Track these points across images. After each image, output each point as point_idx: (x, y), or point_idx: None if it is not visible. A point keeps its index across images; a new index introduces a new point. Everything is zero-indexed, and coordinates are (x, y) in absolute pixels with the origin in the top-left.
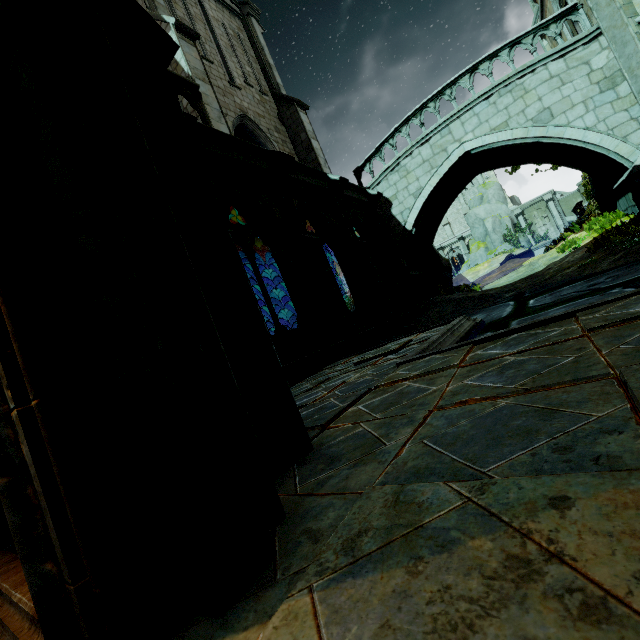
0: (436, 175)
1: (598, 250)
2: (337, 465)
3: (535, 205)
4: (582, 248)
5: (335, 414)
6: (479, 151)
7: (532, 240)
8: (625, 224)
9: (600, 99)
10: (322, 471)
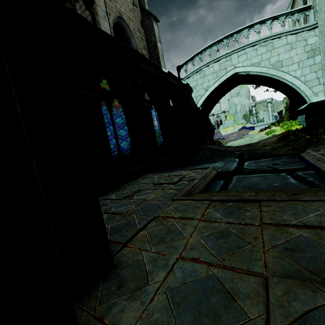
0: (218, 81)
1: (282, 140)
2: (121, 292)
3: (262, 103)
4: (276, 136)
5: (132, 235)
6: (242, 74)
7: (256, 120)
8: (298, 130)
9: (306, 63)
10: (113, 294)
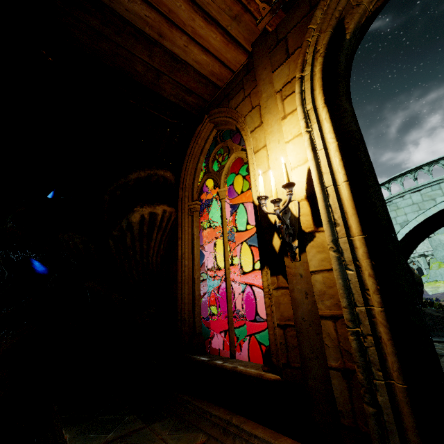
0: (423, 215)
1: None
2: None
3: None
4: None
5: None
6: None
7: None
8: None
9: None
10: None
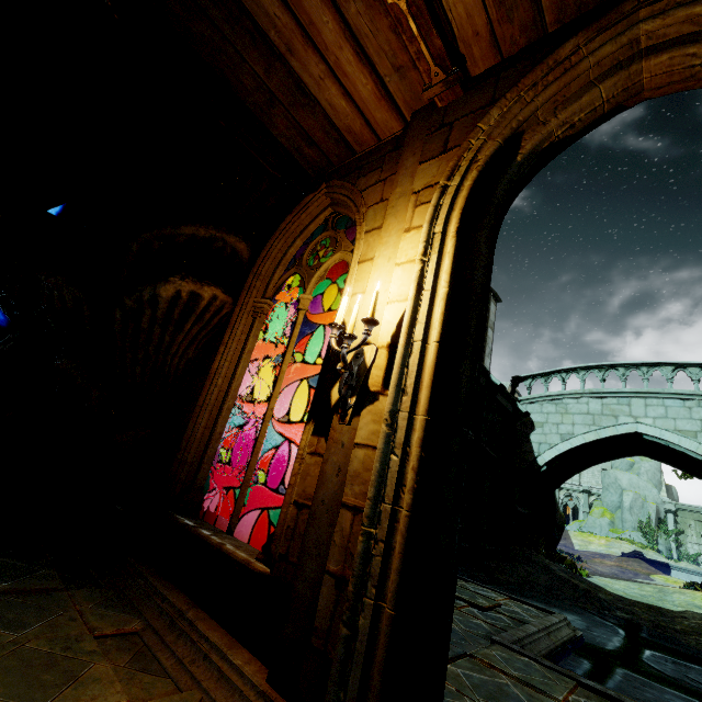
0: (595, 433)
1: None
2: None
3: (695, 514)
4: None
5: None
6: (653, 440)
7: (675, 551)
8: None
9: None
10: None
